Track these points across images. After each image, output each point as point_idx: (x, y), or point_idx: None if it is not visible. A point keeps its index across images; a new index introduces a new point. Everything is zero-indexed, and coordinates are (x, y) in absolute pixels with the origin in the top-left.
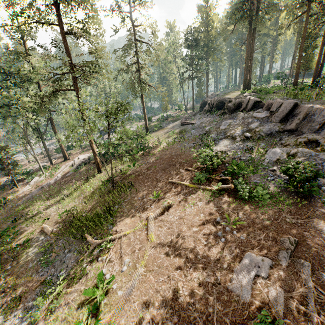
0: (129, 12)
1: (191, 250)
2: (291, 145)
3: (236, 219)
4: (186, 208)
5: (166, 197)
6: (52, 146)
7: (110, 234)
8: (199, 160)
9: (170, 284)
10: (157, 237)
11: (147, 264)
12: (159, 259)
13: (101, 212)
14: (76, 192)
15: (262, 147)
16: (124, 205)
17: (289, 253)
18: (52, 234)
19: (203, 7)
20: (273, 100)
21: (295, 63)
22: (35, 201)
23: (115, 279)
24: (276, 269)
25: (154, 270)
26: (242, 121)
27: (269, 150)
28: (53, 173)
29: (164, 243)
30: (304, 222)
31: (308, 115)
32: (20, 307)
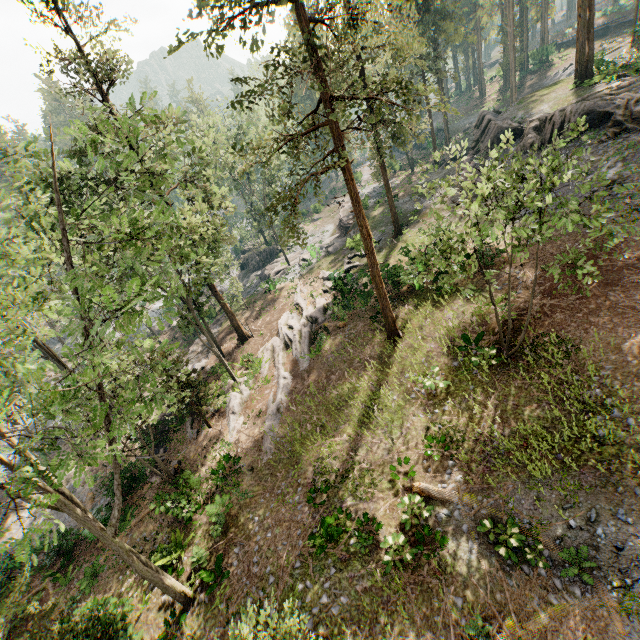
0: None
1: None
2: None
3: None
4: None
5: None
6: (155, 325)
7: None
8: None
9: None
10: None
11: None
12: None
13: (554, 415)
14: (392, 394)
15: None
16: (617, 384)
17: None
18: (458, 498)
19: None
20: None
21: None
22: (302, 443)
23: None
24: None
25: None
26: None
27: None
28: (256, 374)
29: None
30: None
31: None
32: None
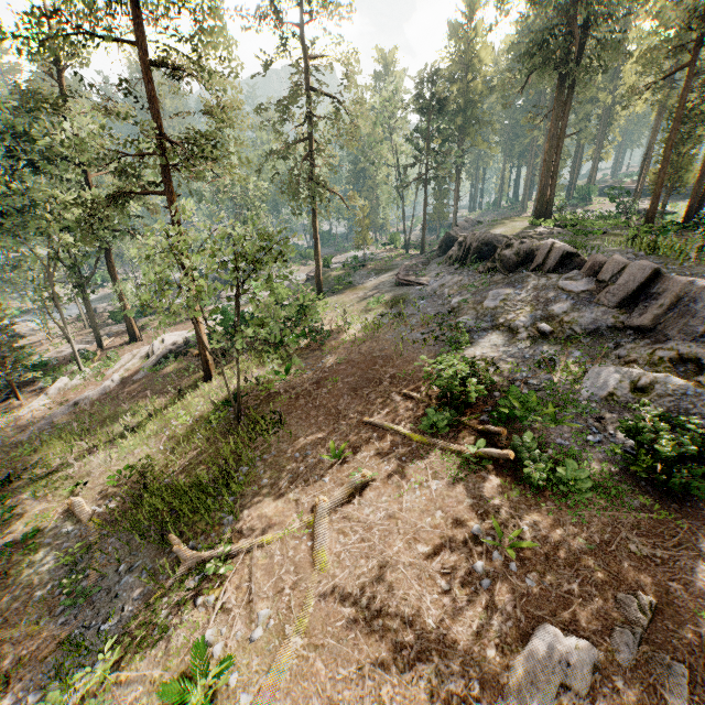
0: (301, 26)
1: (412, 601)
2: (640, 363)
3: (516, 533)
4: (402, 492)
5: (358, 459)
6: (104, 304)
7: (227, 539)
8: (437, 381)
9: (364, 688)
10: (336, 561)
11: (309, 629)
12: (339, 619)
13: (208, 478)
14: (154, 422)
15: (577, 360)
16: (261, 468)
17: (639, 635)
18: (91, 521)
19: (462, 27)
20: (603, 254)
21: (649, 169)
22: (57, 437)
23: (233, 658)
24: (608, 672)
25: (326, 646)
26: (535, 295)
27: (593, 369)
28: (102, 370)
29: (351, 577)
30: (670, 555)
31: (682, 300)
32: (7, 703)
